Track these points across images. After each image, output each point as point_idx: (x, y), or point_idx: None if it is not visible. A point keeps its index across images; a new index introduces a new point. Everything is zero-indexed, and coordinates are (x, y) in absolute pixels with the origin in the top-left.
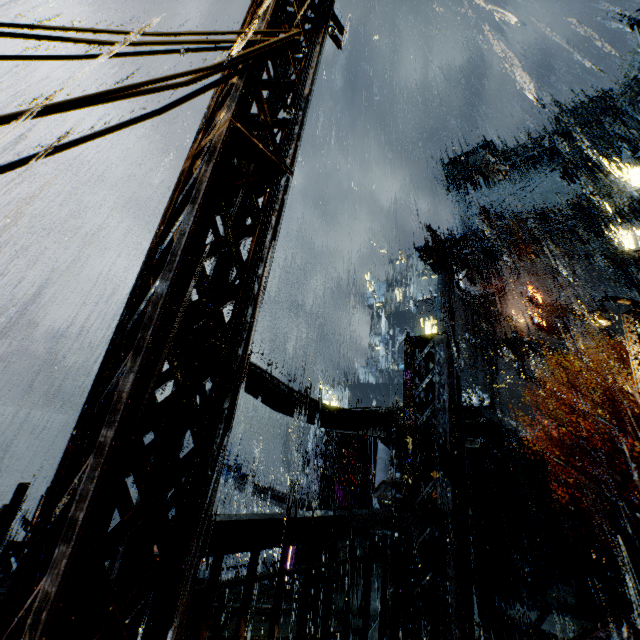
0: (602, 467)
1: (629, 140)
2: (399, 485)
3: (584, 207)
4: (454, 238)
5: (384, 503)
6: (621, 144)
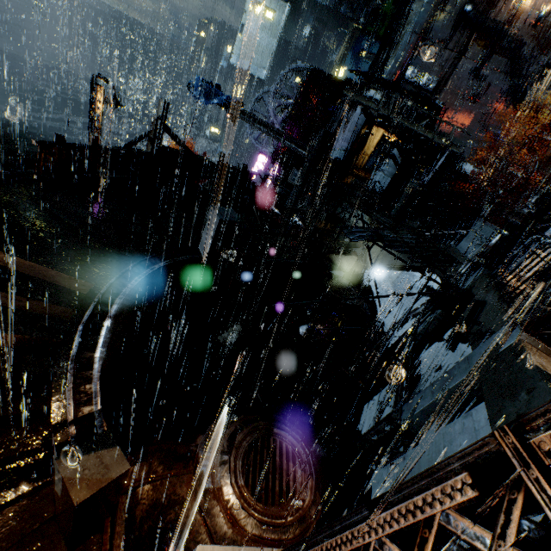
0: (474, 167)
1: None
2: (527, 217)
3: None
4: None
5: (517, 223)
6: None
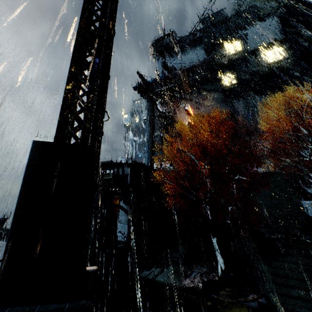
0: None
1: (231, 34)
2: None
3: (210, 64)
4: (153, 80)
5: None
6: (228, 35)
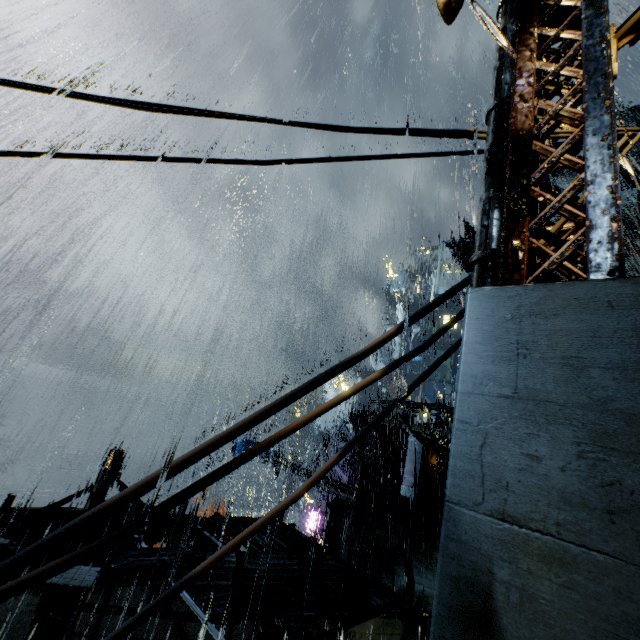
0: None
1: None
2: None
3: (633, 217)
4: None
5: None
6: None
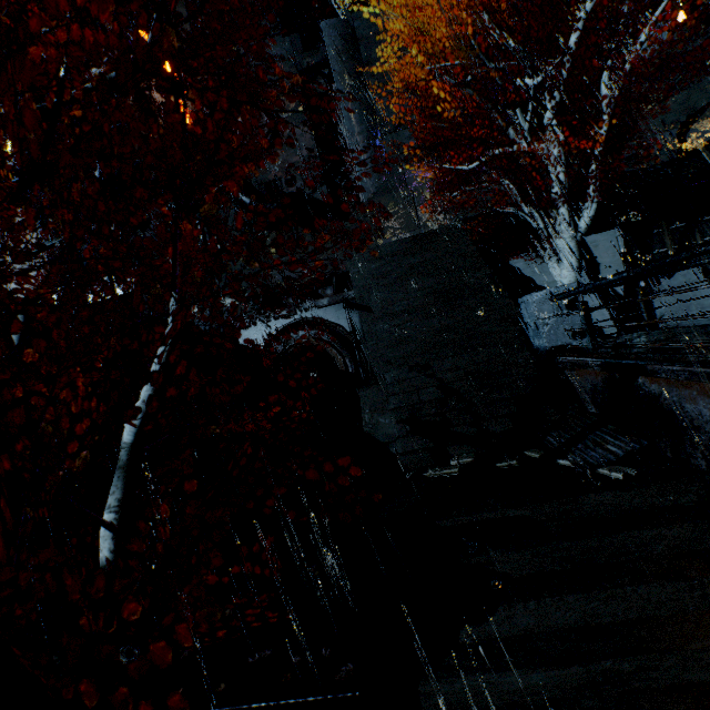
0: (255, 326)
1: None
2: None
3: None
4: None
5: None
6: None
